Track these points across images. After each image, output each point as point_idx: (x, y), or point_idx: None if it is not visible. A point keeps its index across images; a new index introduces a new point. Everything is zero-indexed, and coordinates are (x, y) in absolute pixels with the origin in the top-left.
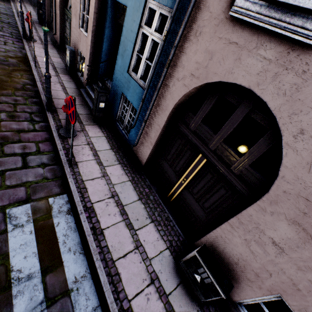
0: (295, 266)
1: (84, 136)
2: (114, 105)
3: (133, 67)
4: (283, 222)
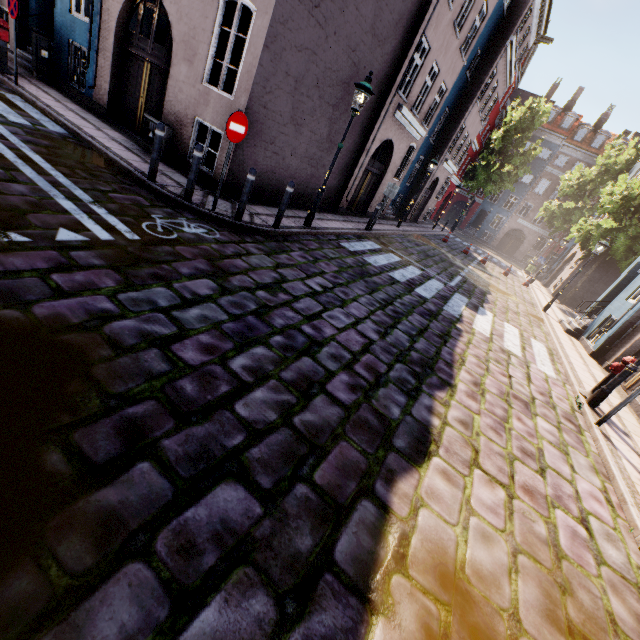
0: (193, 88)
1: (26, 80)
2: (63, 60)
3: (76, 7)
4: (182, 65)
